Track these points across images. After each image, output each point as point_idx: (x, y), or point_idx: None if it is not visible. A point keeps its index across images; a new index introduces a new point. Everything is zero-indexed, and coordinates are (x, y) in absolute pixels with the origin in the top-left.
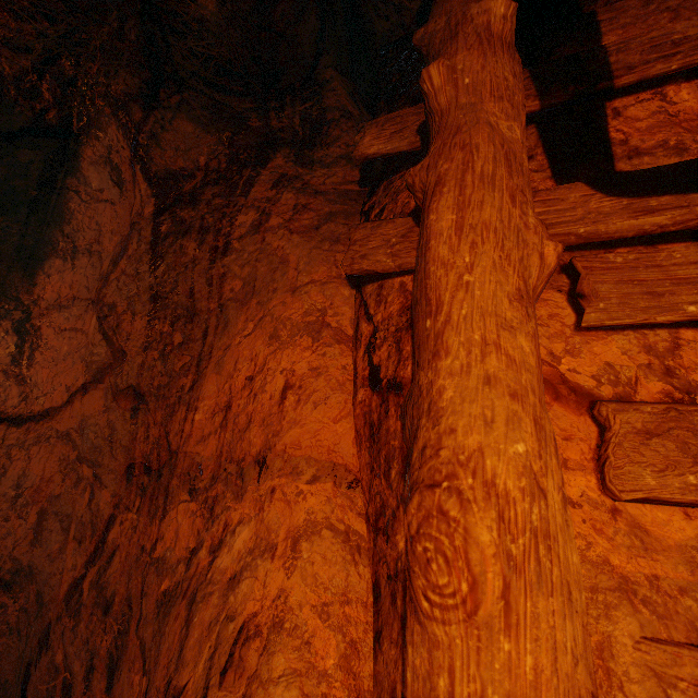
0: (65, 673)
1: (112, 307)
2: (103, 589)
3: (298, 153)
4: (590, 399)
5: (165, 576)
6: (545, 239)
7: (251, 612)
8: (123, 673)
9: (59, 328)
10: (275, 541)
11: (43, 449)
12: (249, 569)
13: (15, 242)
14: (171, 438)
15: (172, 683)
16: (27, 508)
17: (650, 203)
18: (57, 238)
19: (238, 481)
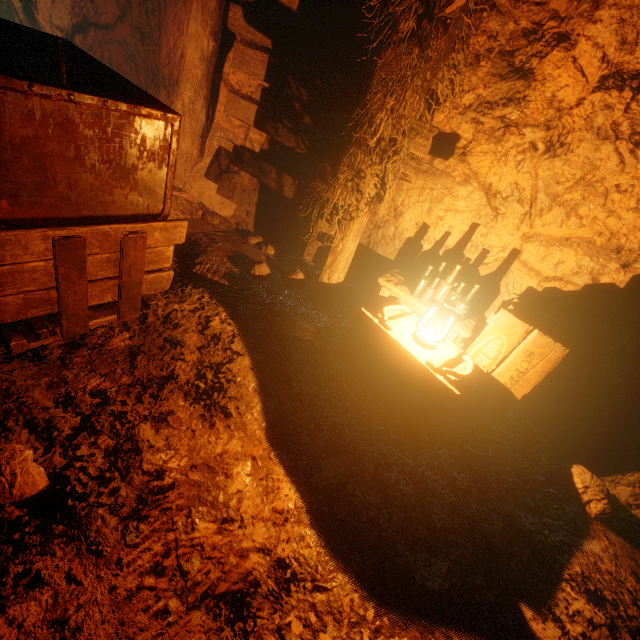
0: None
1: None
2: None
3: None
4: (233, 89)
5: None
6: (211, 41)
7: None
8: None
9: None
10: None
11: (114, 48)
12: None
13: None
14: (157, 62)
15: None
16: None
17: (250, 29)
18: None
19: (174, 88)
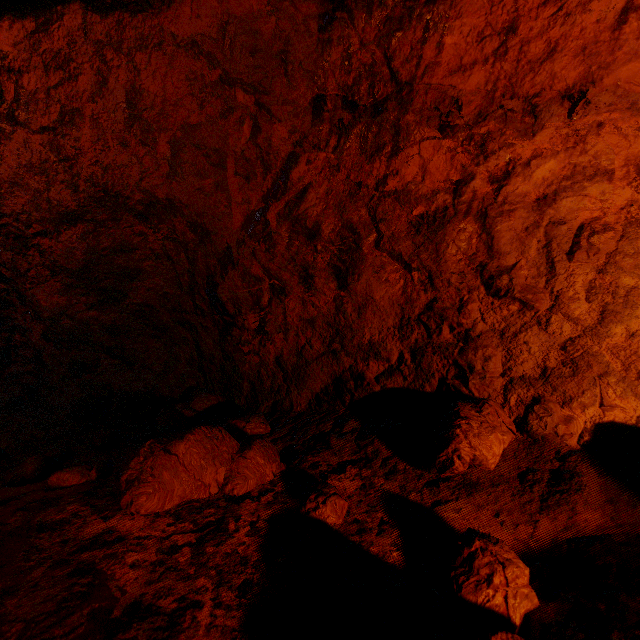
0: (271, 281)
1: None
2: (298, 221)
3: None
4: None
5: (415, 204)
6: None
7: (589, 218)
8: (365, 276)
9: None
10: (609, 168)
11: (154, 60)
12: (569, 191)
13: None
14: (397, 67)
15: (491, 265)
16: (152, 135)
17: None
18: None
19: (526, 119)
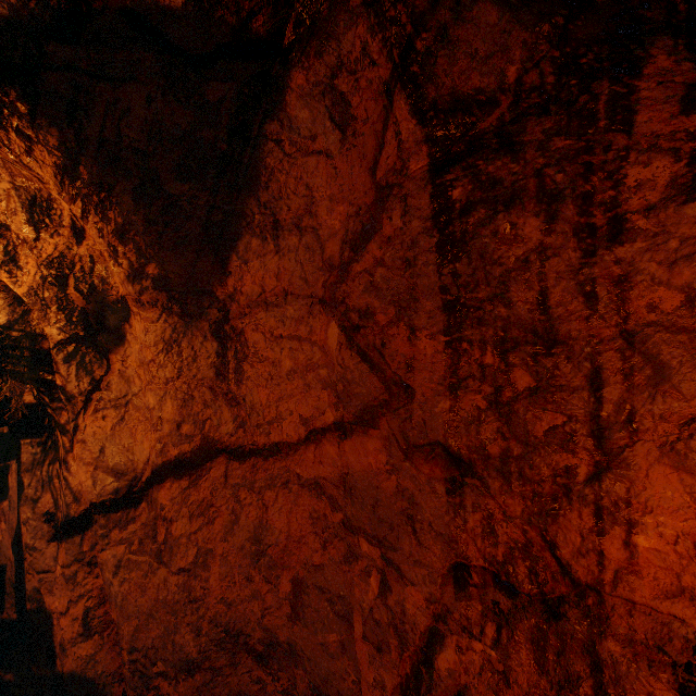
0: None
1: (366, 313)
2: None
3: (690, 43)
4: None
5: None
6: None
7: None
8: None
9: (270, 334)
10: None
11: (280, 497)
12: None
13: (202, 217)
14: (566, 557)
15: None
16: (275, 572)
17: None
18: (251, 209)
19: None
